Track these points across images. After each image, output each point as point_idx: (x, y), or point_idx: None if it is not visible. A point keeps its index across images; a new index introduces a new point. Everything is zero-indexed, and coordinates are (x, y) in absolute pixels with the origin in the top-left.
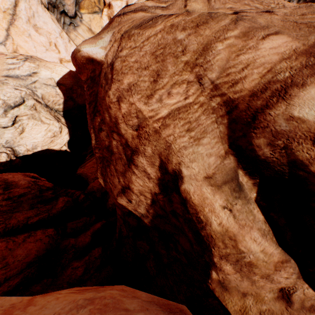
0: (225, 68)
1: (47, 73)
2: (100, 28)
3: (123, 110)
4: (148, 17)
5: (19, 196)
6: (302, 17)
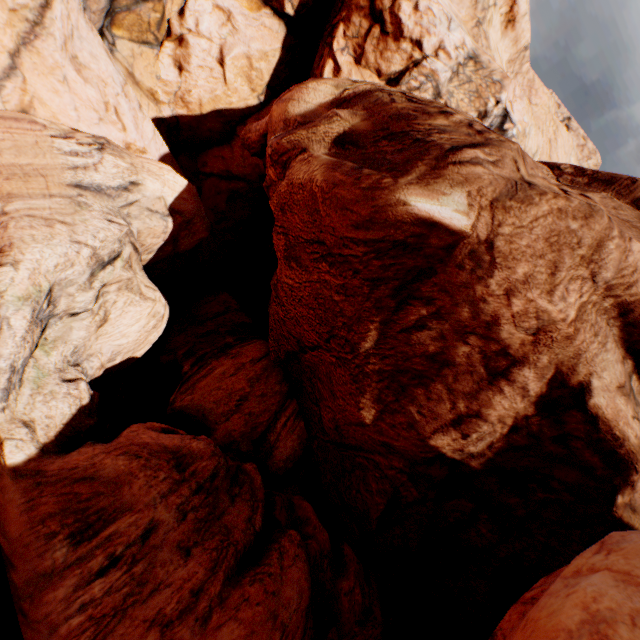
0: (618, 269)
1: (156, 186)
2: (153, 77)
3: (515, 308)
4: (502, 181)
5: (210, 477)
6: (616, 212)
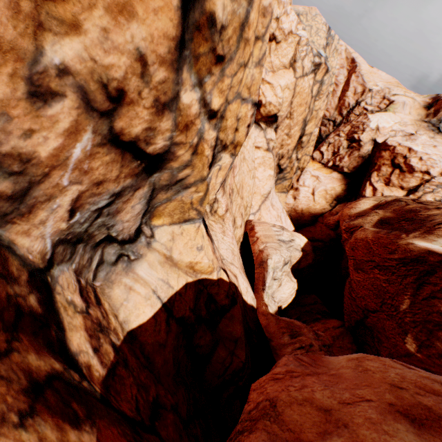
0: None
1: (298, 240)
2: (283, 202)
3: None
4: None
5: (327, 345)
6: None
